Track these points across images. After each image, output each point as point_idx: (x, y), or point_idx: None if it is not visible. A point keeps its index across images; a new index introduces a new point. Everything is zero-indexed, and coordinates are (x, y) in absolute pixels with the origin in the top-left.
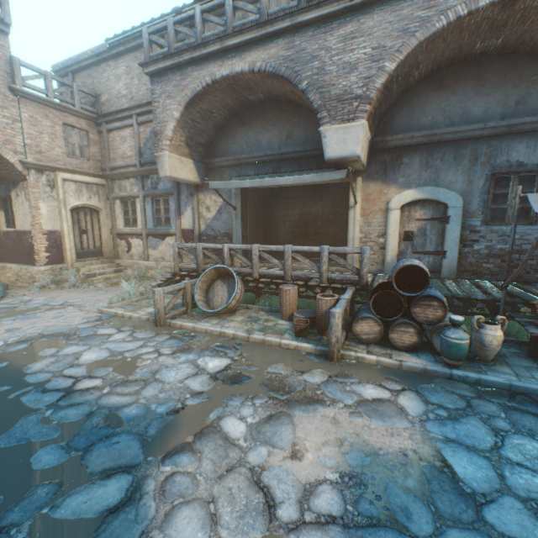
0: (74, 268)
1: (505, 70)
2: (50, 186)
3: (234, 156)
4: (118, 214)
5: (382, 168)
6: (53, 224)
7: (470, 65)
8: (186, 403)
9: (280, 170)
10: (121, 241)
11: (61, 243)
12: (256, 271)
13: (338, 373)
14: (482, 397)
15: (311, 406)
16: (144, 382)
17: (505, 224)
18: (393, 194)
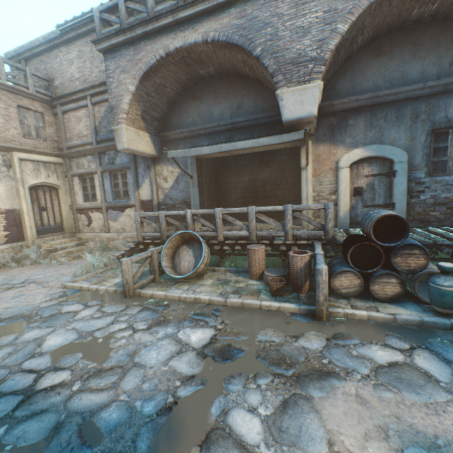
0: (35, 245)
1: (437, 35)
2: (7, 165)
3: (189, 128)
4: (77, 191)
5: (329, 131)
6: (11, 202)
7: (405, 33)
8: (178, 395)
9: (233, 138)
10: (81, 216)
11: (21, 221)
12: (221, 233)
13: (334, 334)
14: None
15: (326, 382)
16: (121, 369)
17: (447, 174)
18: (342, 154)
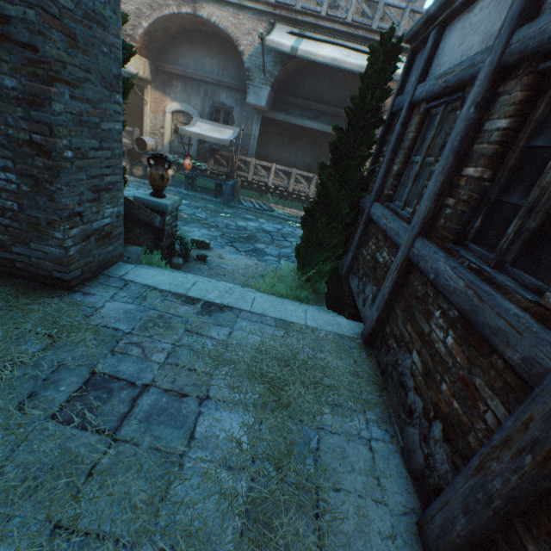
0: None
1: (220, 47)
2: None
3: None
4: None
5: (163, 84)
6: None
7: (206, 36)
8: None
9: None
10: None
11: None
12: None
13: None
14: (148, 188)
15: None
16: None
17: None
18: (169, 103)
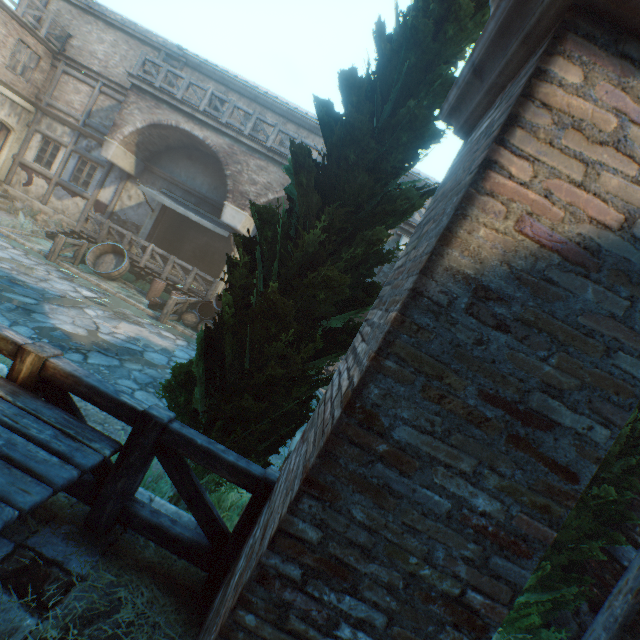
0: None
1: None
2: None
3: (172, 176)
4: (34, 147)
5: None
6: None
7: None
8: (67, 297)
9: (200, 206)
10: (22, 172)
11: None
12: (145, 262)
13: (158, 325)
14: None
15: (134, 324)
16: (40, 280)
17: None
18: None
